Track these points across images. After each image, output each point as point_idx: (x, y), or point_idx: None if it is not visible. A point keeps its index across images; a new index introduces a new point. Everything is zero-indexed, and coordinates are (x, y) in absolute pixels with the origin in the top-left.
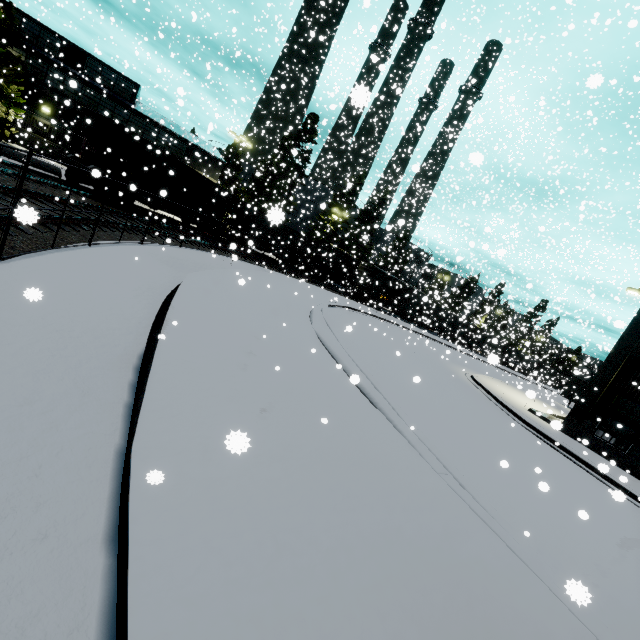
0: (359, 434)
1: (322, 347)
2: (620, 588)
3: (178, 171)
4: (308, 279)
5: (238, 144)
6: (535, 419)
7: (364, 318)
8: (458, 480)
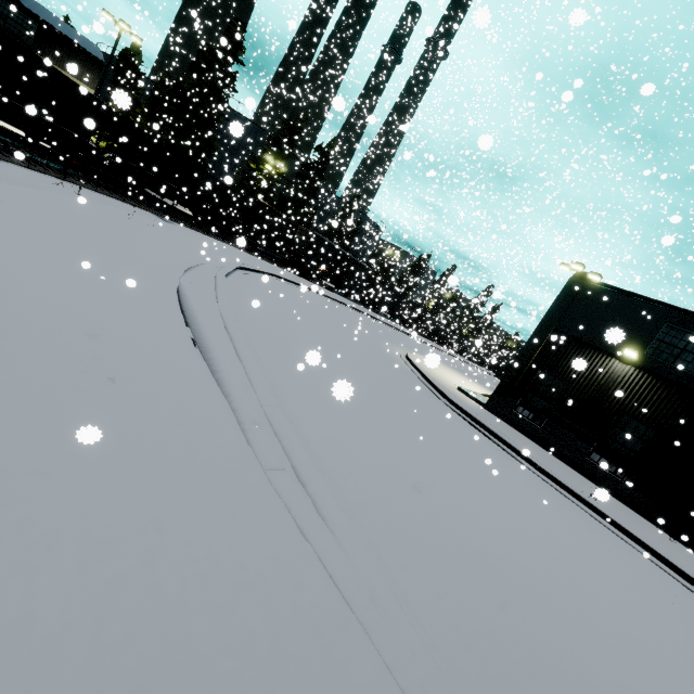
0: (121, 415)
1: (173, 300)
2: (504, 596)
3: None
4: (229, 240)
5: (118, 35)
6: (462, 397)
7: (293, 289)
8: (301, 478)
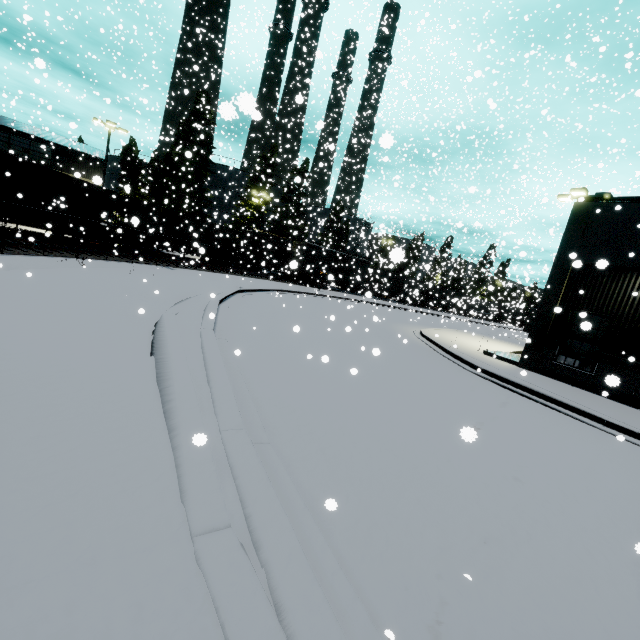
0: None
1: (145, 334)
2: None
3: (7, 167)
4: (234, 271)
5: (109, 133)
6: (490, 361)
7: (296, 298)
8: (254, 534)
